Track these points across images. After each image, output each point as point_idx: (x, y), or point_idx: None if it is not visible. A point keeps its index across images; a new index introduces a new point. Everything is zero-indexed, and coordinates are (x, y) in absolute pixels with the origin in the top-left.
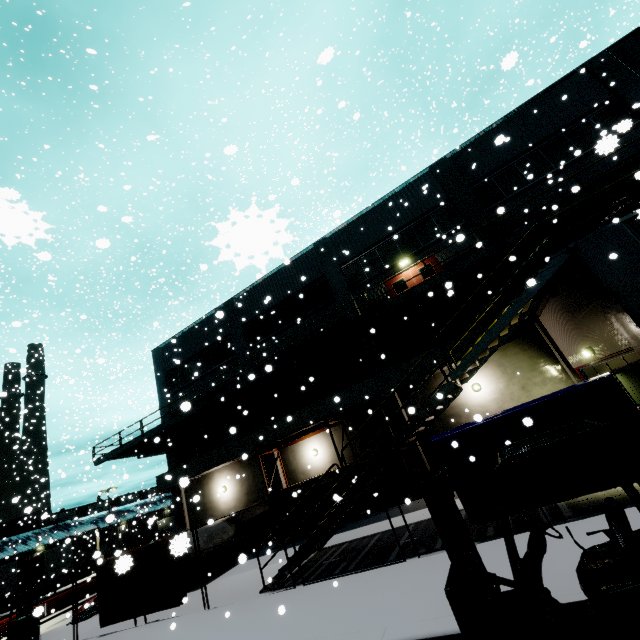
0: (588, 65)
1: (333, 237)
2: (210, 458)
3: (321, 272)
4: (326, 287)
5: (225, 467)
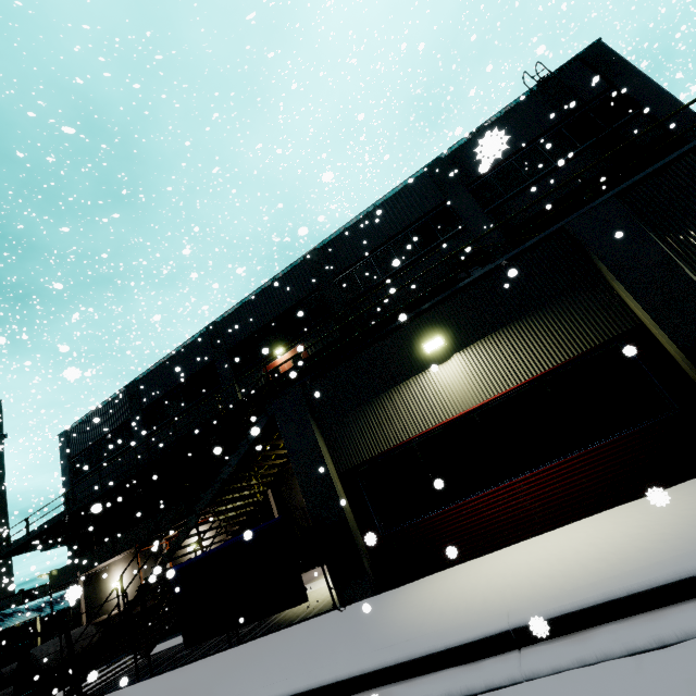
0: (427, 169)
1: (224, 321)
2: (100, 553)
3: (212, 357)
4: (217, 372)
5: (121, 559)
